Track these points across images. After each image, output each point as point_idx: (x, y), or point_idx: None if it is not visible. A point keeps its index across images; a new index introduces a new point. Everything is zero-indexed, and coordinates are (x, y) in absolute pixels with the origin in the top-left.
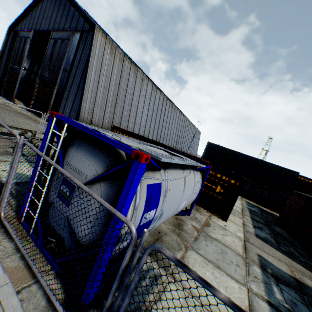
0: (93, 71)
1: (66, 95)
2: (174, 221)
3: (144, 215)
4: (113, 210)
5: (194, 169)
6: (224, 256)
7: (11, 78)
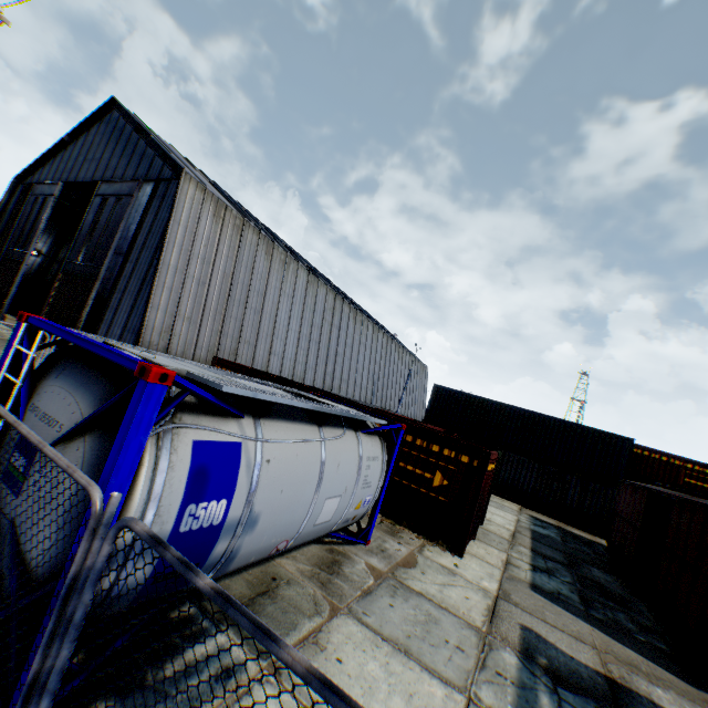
0: (175, 250)
1: (115, 300)
2: (322, 556)
3: (187, 508)
4: (73, 469)
5: (360, 429)
6: (431, 628)
7: (4, 272)
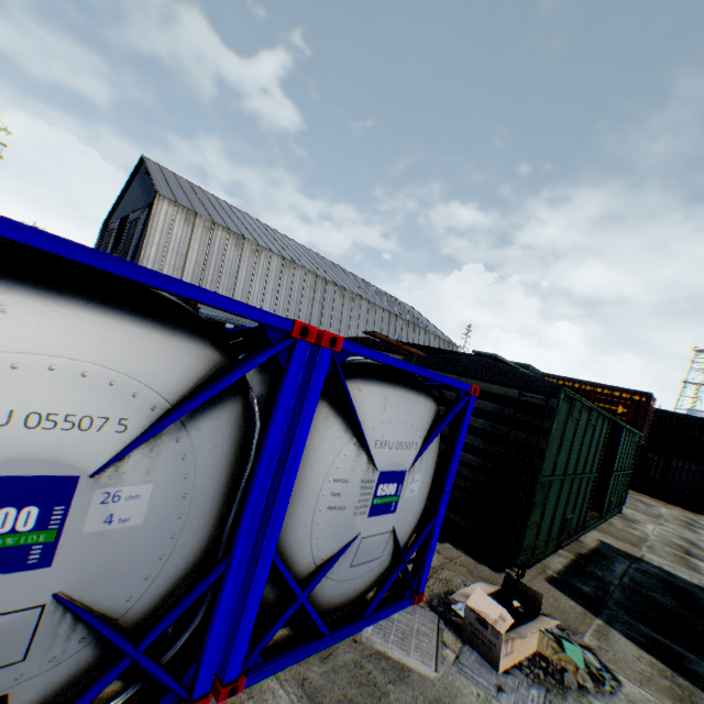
0: (154, 248)
1: None
2: None
3: None
4: None
5: None
6: None
7: None
